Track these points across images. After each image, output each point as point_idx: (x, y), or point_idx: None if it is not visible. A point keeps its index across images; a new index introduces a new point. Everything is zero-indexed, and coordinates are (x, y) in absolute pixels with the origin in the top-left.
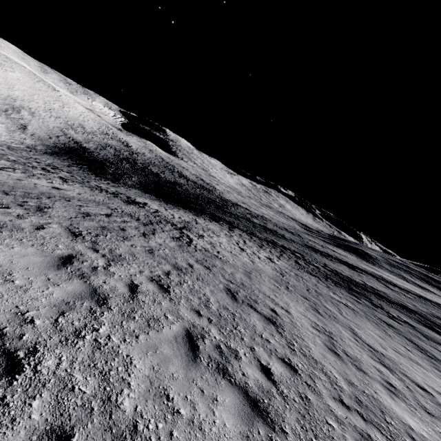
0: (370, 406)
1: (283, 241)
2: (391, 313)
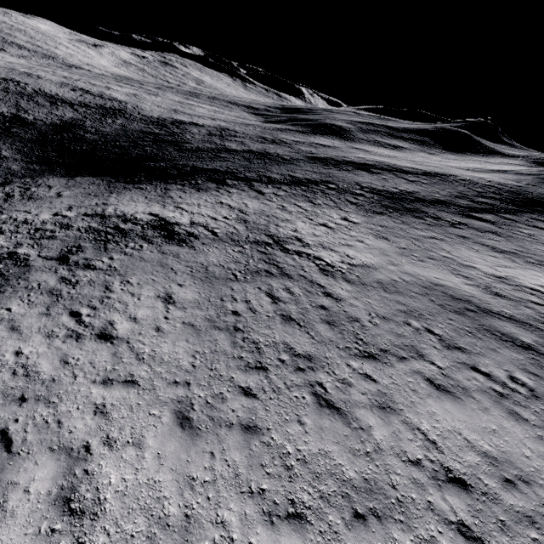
0: None
1: (295, 169)
2: (447, 219)
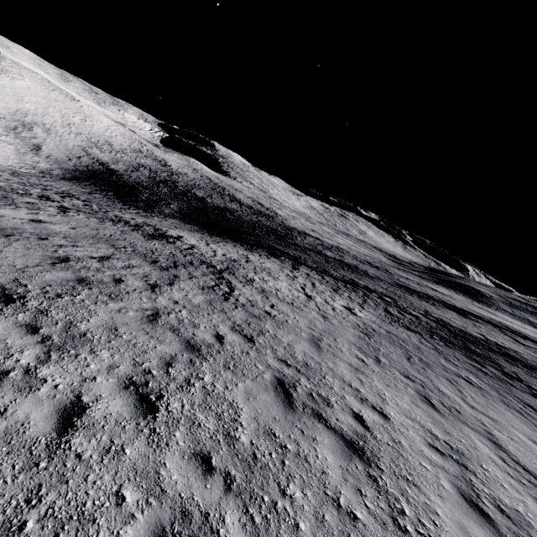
0: None
1: (366, 280)
2: (534, 387)
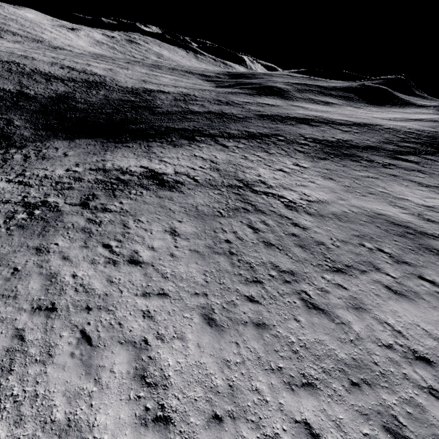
0: None
1: (249, 125)
2: (378, 162)
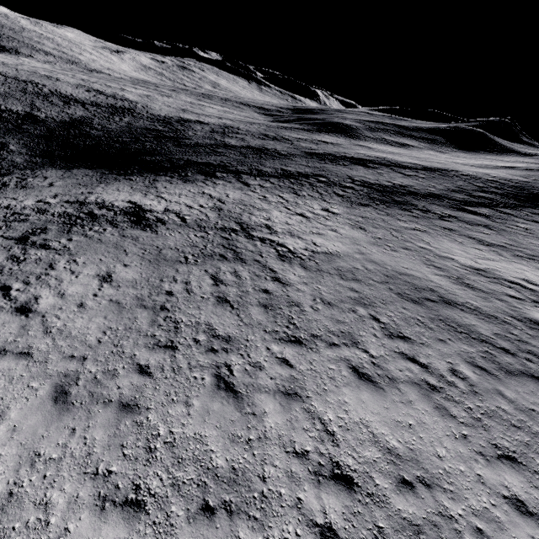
0: (535, 327)
1: (289, 163)
2: (436, 212)
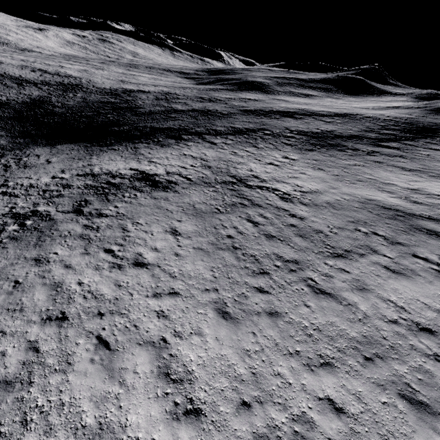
0: None
1: (234, 121)
2: (363, 150)
